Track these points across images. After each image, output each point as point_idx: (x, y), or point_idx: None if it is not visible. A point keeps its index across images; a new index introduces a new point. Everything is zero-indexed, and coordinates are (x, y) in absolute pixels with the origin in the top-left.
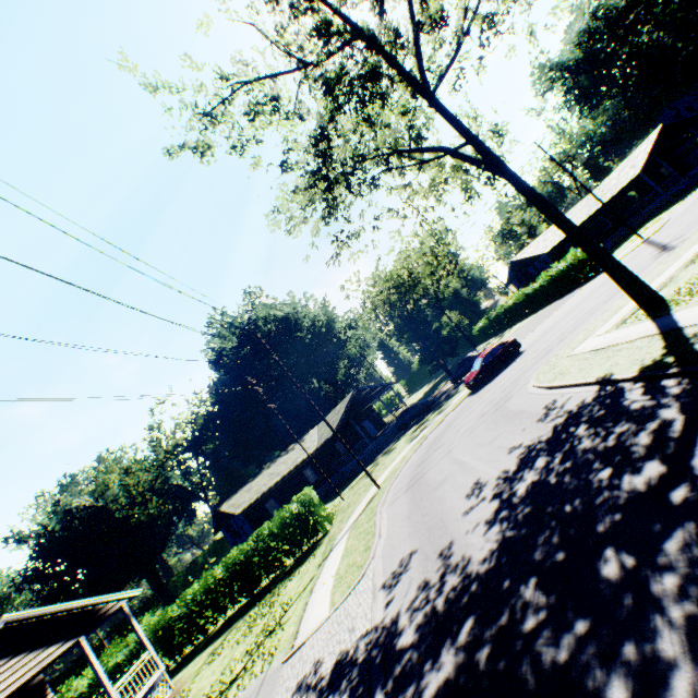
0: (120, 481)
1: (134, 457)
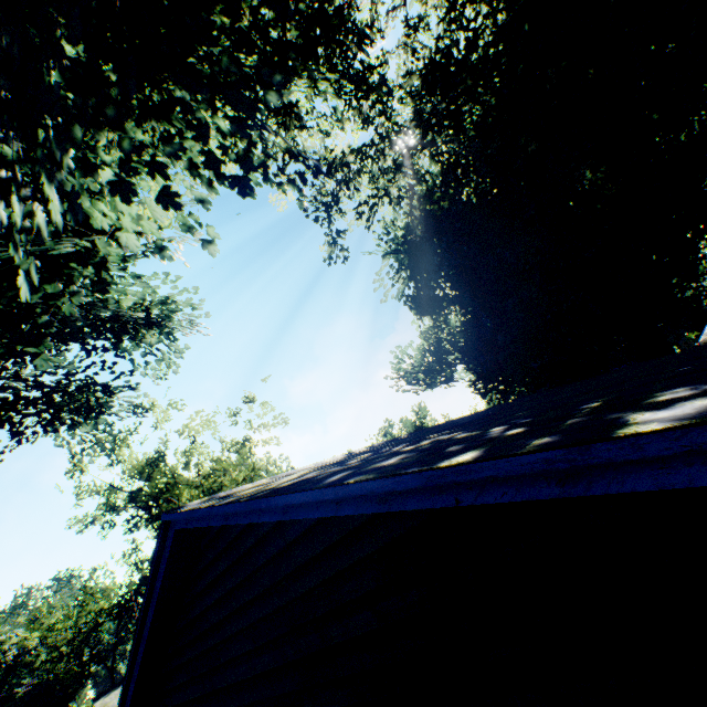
0: (41, 636)
1: (61, 616)
